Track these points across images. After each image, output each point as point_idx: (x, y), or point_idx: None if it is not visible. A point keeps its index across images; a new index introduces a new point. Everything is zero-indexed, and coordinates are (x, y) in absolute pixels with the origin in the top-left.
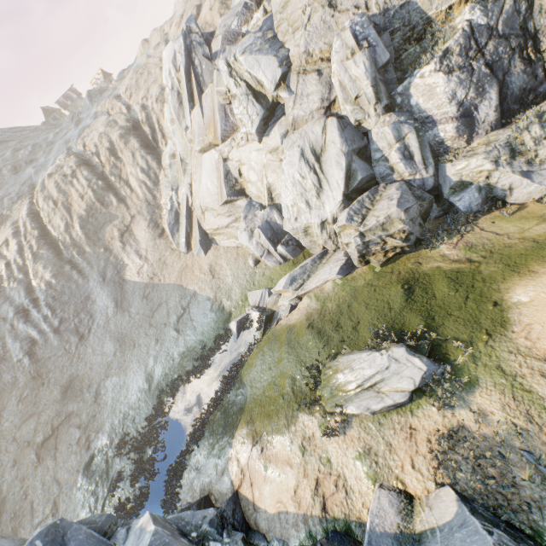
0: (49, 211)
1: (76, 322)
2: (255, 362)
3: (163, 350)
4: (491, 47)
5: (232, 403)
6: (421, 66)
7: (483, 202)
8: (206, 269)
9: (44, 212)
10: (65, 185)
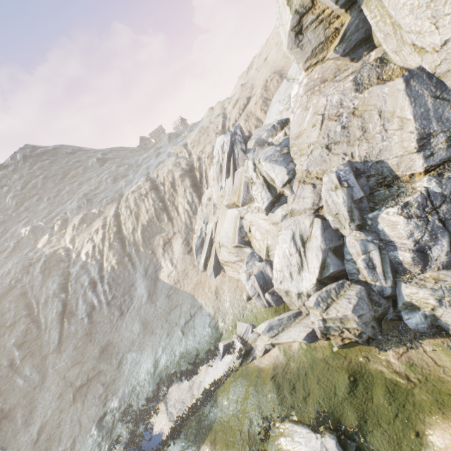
0: (126, 216)
1: (121, 300)
2: (228, 389)
3: (170, 344)
4: (444, 208)
5: (205, 416)
6: (387, 206)
7: (428, 327)
8: (213, 289)
9: (123, 216)
10: (139, 201)
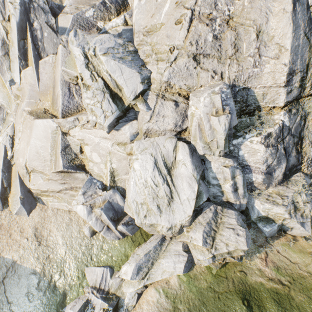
0: None
1: None
2: None
3: None
4: (287, 139)
5: None
6: (252, 135)
7: (276, 231)
8: (30, 232)
9: None
10: None
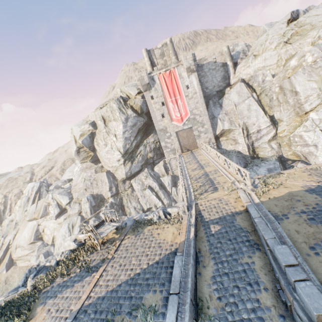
0: None
1: None
2: None
3: None
4: (115, 206)
5: None
6: (102, 207)
7: None
8: (3, 279)
9: None
10: None
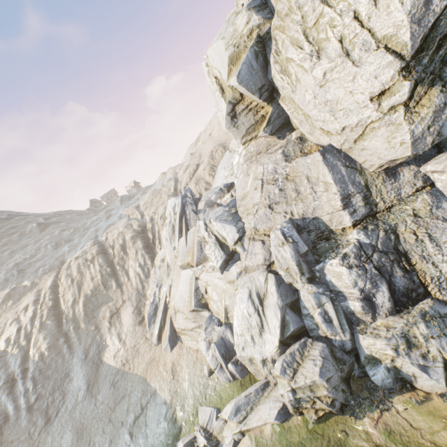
0: (66, 286)
1: (49, 400)
2: None
3: None
4: (376, 257)
5: None
6: (330, 258)
7: (394, 381)
8: (169, 366)
9: (62, 287)
10: (84, 267)
